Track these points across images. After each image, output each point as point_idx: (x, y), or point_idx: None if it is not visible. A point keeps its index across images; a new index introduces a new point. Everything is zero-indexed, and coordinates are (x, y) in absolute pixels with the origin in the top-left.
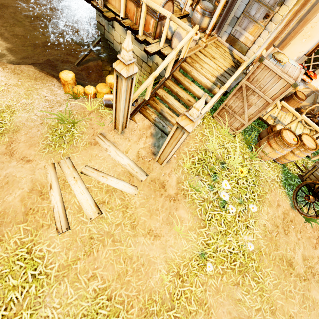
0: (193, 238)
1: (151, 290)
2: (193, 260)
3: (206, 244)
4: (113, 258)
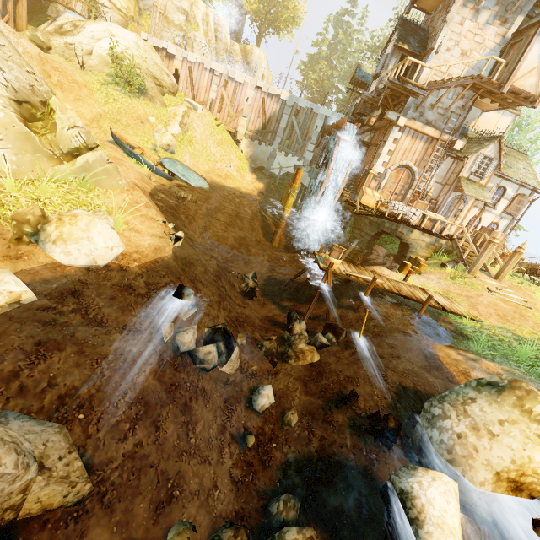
0: None
1: None
2: None
3: None
4: None
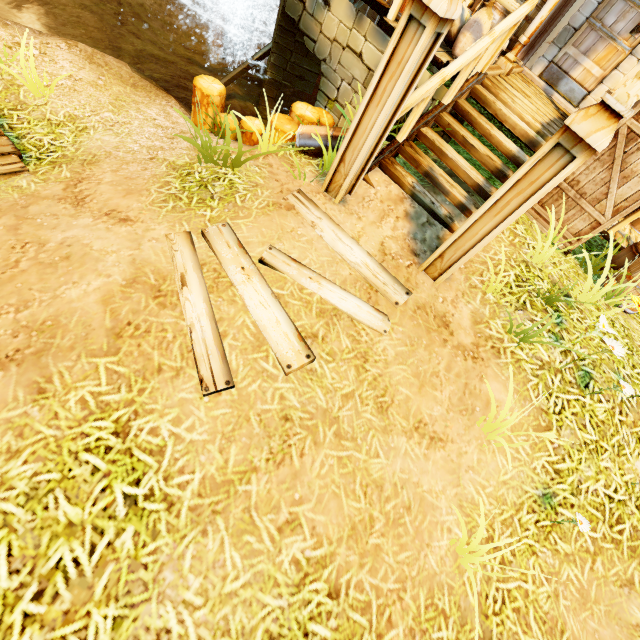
0: (523, 454)
1: (431, 580)
2: (524, 512)
3: (554, 473)
4: (340, 480)
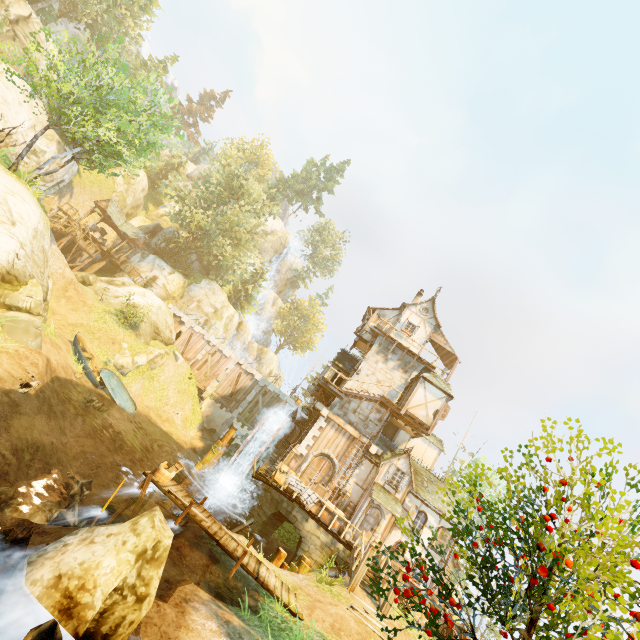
0: None
1: None
2: None
3: None
4: None
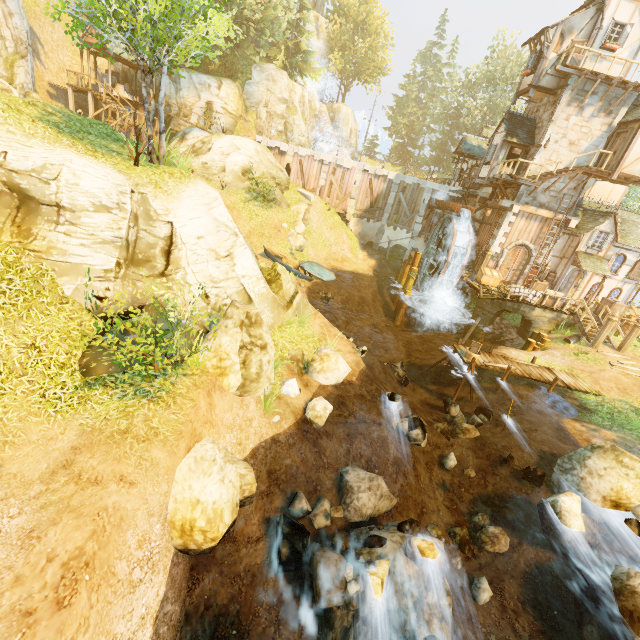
0: None
1: None
2: None
3: None
4: None
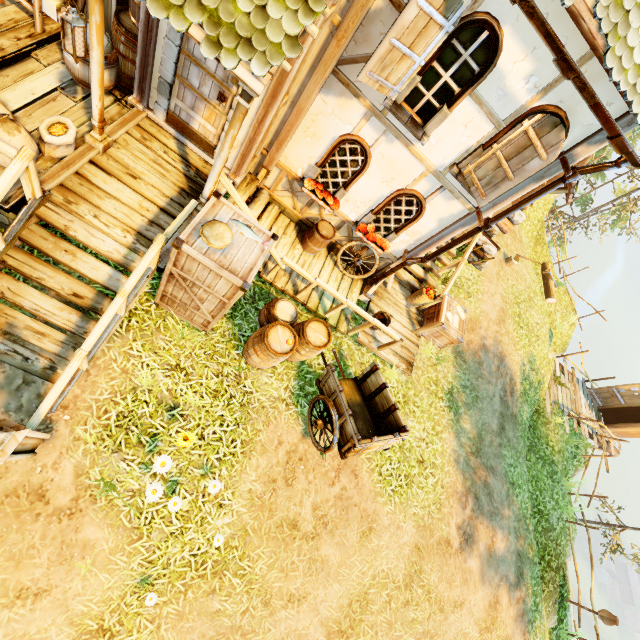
0: (122, 564)
1: None
2: (128, 596)
3: (148, 563)
4: None
